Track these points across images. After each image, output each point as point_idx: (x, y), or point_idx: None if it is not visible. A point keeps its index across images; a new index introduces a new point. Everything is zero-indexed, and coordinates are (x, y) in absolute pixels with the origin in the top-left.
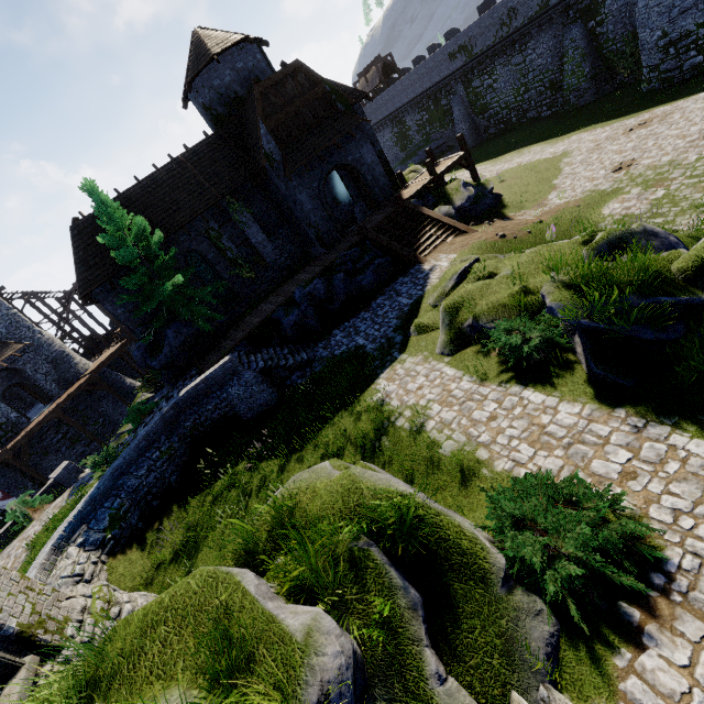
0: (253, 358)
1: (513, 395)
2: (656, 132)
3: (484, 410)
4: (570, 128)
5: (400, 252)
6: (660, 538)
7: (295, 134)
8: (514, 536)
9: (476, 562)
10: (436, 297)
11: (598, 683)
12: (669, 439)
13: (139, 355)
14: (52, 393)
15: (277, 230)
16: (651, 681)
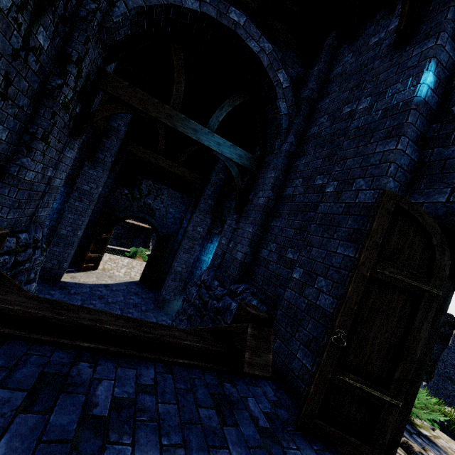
0: None
1: None
2: None
3: None
4: None
5: None
6: None
7: None
8: None
9: None
10: None
11: None
12: None
13: None
14: None
15: None
16: None
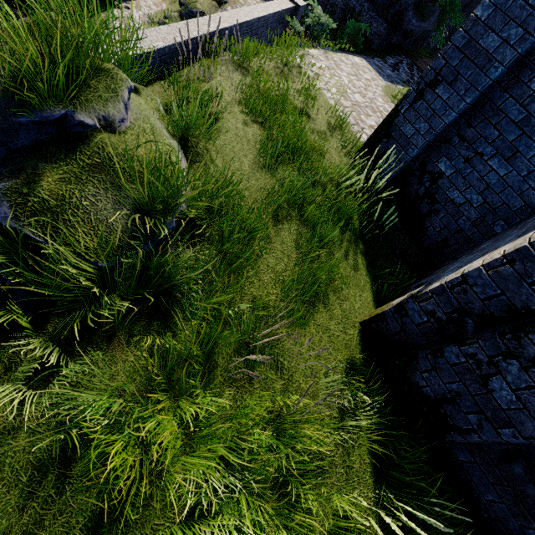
0: None
1: None
2: None
3: None
4: None
5: None
6: None
7: None
8: None
9: None
10: None
11: None
12: None
13: None
14: None
15: None
16: None
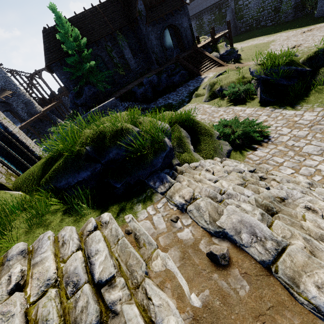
0: (123, 103)
1: (230, 109)
2: (314, 34)
3: (218, 114)
4: (278, 30)
5: (192, 69)
6: (269, 132)
7: (153, 3)
8: (223, 128)
9: (209, 132)
10: (205, 85)
11: (241, 156)
12: (281, 112)
13: (71, 97)
14: (24, 118)
15: (138, 54)
16: (256, 155)
